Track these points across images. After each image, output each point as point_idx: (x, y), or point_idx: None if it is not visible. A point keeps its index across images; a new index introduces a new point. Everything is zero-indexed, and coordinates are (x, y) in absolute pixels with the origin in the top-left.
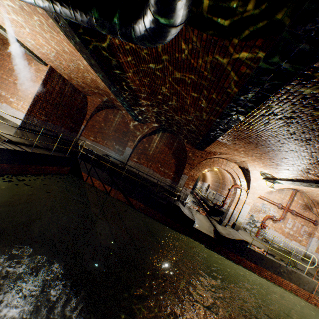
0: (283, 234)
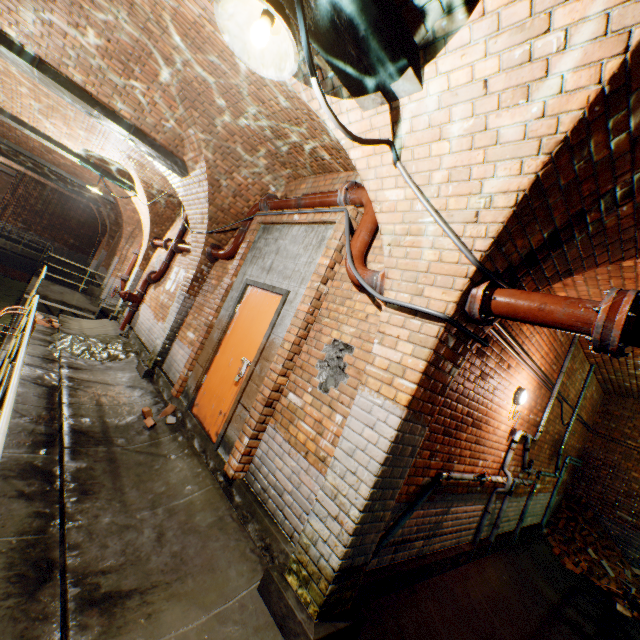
0: (156, 309)
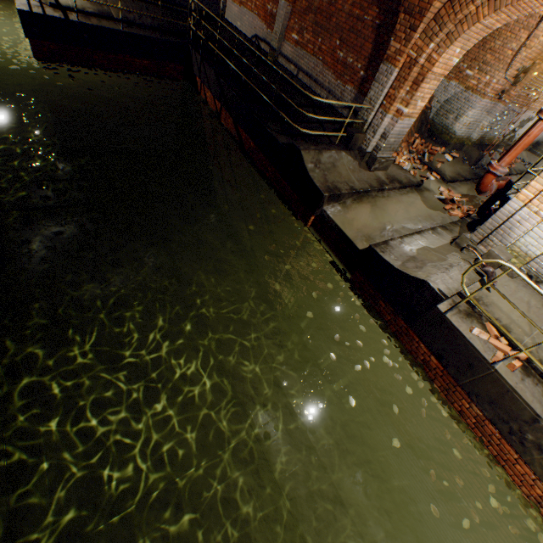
0: None
